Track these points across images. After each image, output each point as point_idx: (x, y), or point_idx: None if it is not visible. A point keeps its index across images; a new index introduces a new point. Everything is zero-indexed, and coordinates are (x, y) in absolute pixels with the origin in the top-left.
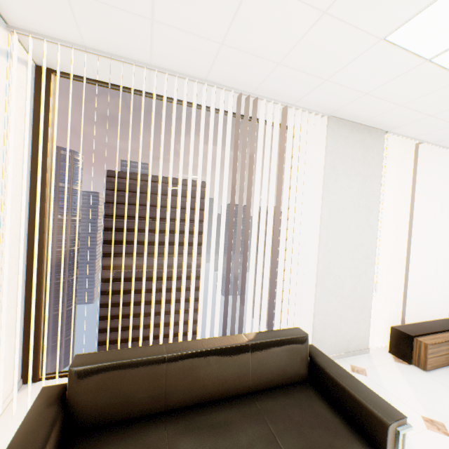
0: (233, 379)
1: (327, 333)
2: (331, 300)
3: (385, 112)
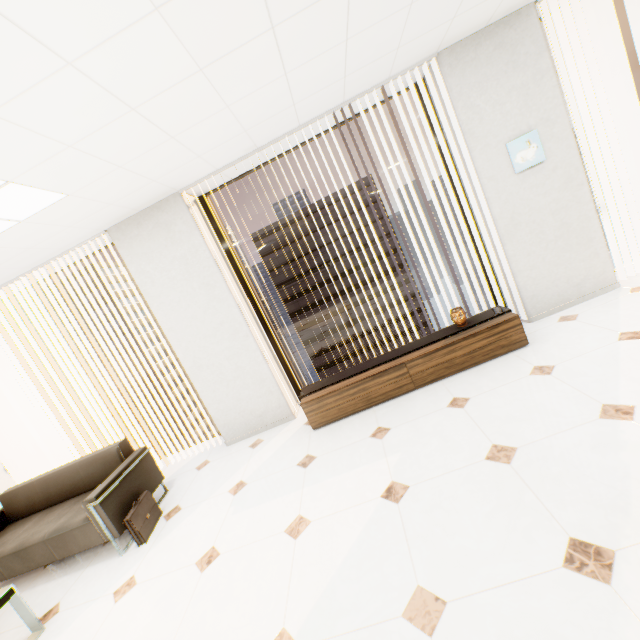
0: (75, 485)
1: (231, 417)
2: (217, 388)
3: (123, 206)
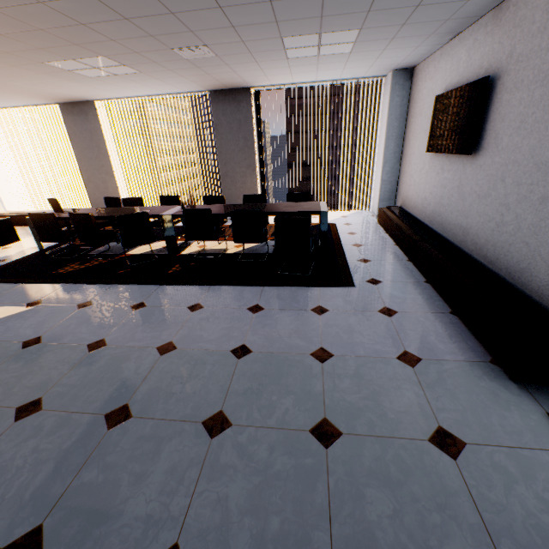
0: None
1: None
2: None
3: None
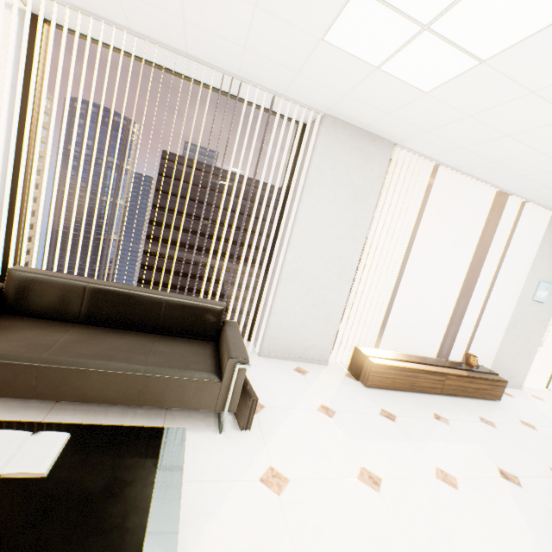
0: (144, 318)
1: (283, 334)
2: (294, 304)
3: (379, 120)
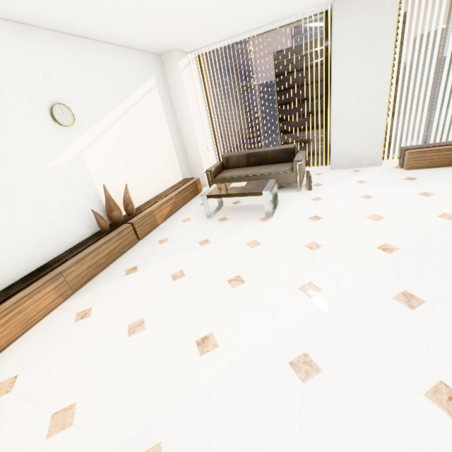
0: (264, 160)
1: (342, 154)
2: (344, 134)
3: None
